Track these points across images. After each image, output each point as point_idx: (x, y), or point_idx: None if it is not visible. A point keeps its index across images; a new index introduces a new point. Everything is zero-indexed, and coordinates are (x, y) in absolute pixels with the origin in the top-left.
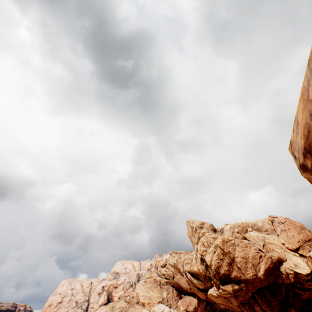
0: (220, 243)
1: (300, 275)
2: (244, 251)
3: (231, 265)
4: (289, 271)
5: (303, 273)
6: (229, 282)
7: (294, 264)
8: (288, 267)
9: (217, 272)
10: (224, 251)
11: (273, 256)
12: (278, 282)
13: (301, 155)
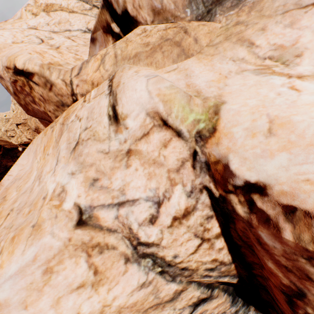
0: None
1: None
2: None
3: None
4: None
5: None
6: None
7: None
8: None
9: None
10: None
11: None
12: None
13: (34, 129)
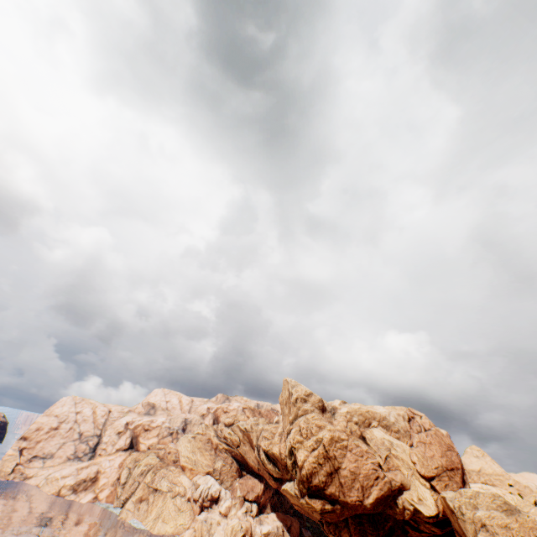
0: (327, 440)
1: (420, 514)
2: (357, 463)
3: (332, 476)
4: (408, 506)
5: (426, 514)
6: (321, 496)
7: (418, 498)
8: (409, 500)
9: (308, 480)
10: (329, 454)
11: (395, 481)
12: (387, 512)
13: None
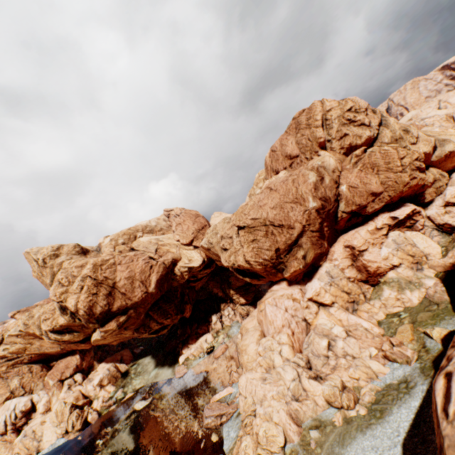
0: (90, 270)
1: (194, 269)
2: (130, 268)
3: (113, 295)
4: (184, 270)
5: (197, 266)
6: (113, 317)
7: (189, 260)
8: (183, 266)
9: (91, 315)
10: (99, 280)
11: (167, 260)
12: (174, 286)
13: None
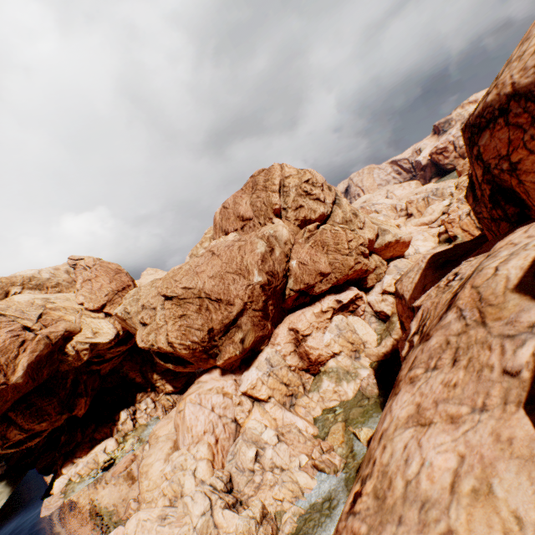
0: None
1: (100, 346)
2: None
3: None
4: (84, 347)
5: (106, 341)
6: None
7: (94, 333)
8: (83, 341)
9: None
10: None
11: (56, 332)
12: (64, 370)
13: None
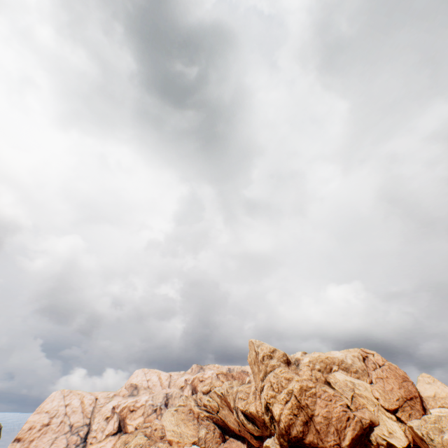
0: (297, 391)
1: (393, 447)
2: (328, 408)
3: (308, 425)
4: (381, 441)
5: (399, 446)
6: (301, 447)
7: (388, 432)
8: (381, 435)
9: (287, 433)
10: (301, 403)
11: (364, 418)
12: None
13: None
